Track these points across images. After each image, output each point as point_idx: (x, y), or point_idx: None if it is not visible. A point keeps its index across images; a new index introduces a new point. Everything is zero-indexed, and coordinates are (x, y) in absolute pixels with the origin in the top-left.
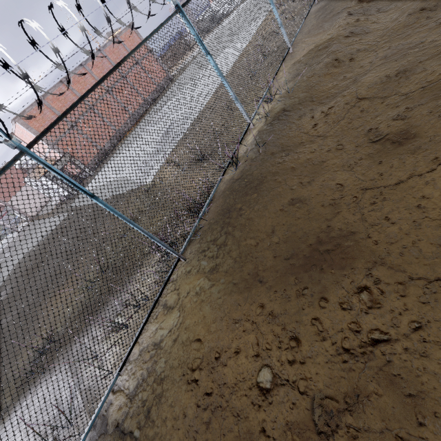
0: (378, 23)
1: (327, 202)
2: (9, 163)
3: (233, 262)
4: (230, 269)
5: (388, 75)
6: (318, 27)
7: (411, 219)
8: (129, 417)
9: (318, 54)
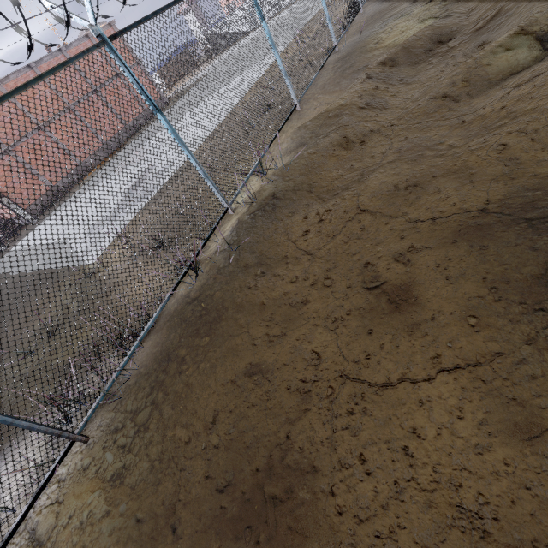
0: (399, 97)
1: (295, 385)
2: None
3: (148, 469)
4: (141, 482)
5: (396, 185)
6: (335, 83)
7: (392, 474)
8: None
9: (327, 123)
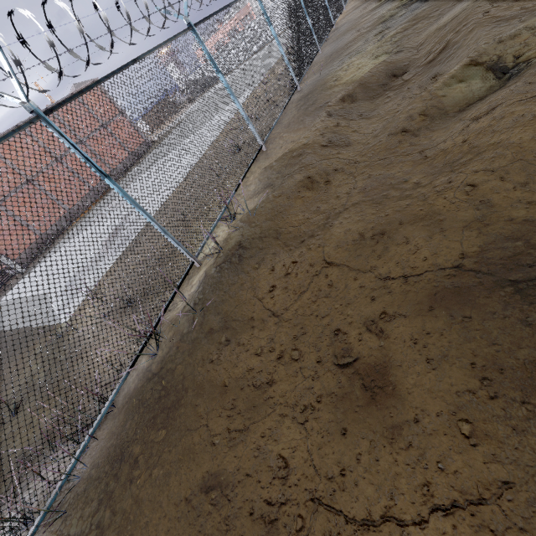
0: (360, 133)
1: (259, 508)
2: None
3: None
4: None
5: (362, 233)
6: (299, 121)
7: None
8: None
9: (292, 163)
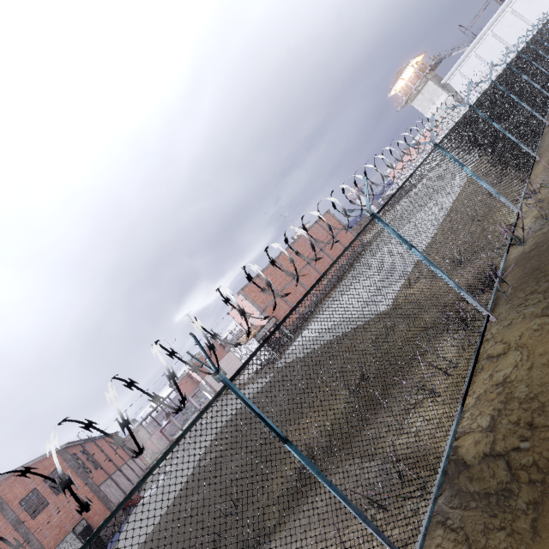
0: None
1: None
2: (370, 221)
3: None
4: None
5: None
6: None
7: None
8: (500, 441)
9: None
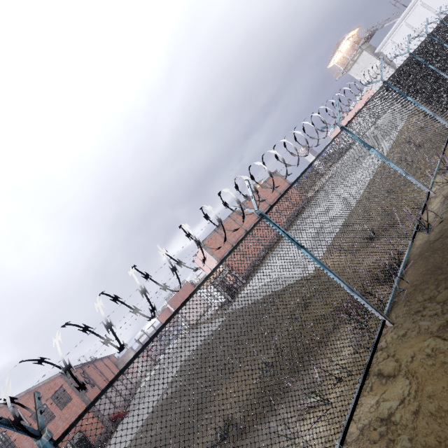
0: None
1: None
2: (257, 223)
3: None
4: None
5: None
6: None
7: None
8: None
9: None
